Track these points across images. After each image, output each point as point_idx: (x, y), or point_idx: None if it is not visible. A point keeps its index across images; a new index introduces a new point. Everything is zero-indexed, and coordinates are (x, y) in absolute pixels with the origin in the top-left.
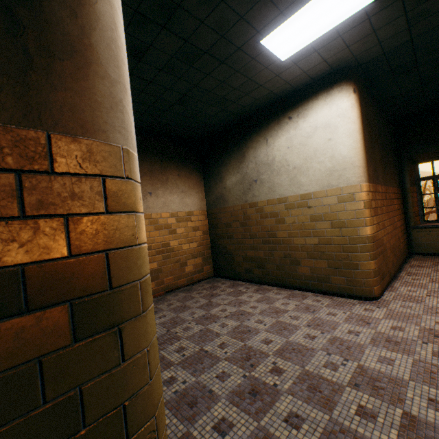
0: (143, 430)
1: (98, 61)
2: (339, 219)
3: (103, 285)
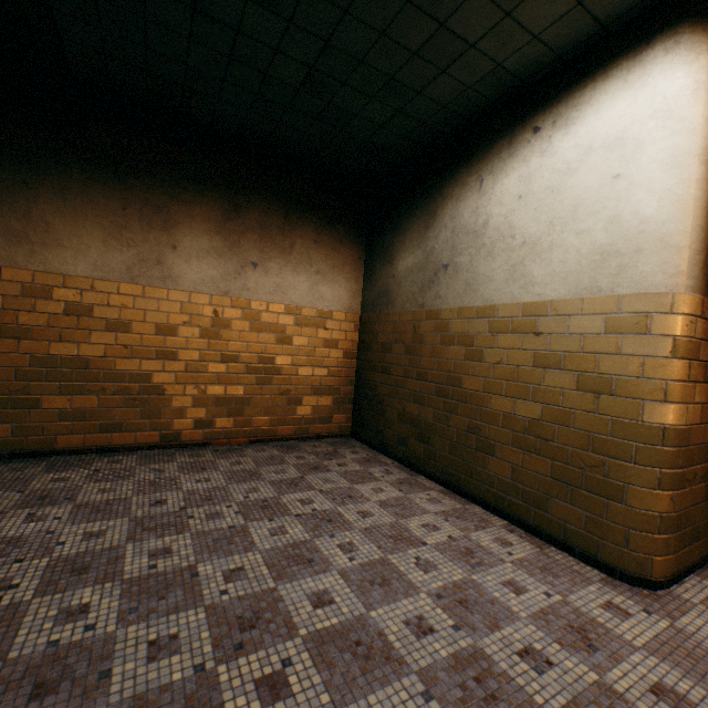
0: None
1: None
2: (598, 371)
3: None
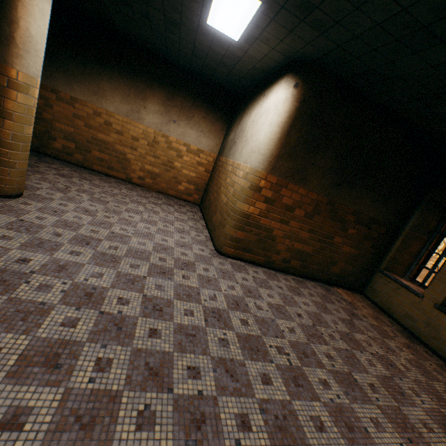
0: (5, 150)
1: (15, 42)
2: (236, 189)
3: (1, 106)
